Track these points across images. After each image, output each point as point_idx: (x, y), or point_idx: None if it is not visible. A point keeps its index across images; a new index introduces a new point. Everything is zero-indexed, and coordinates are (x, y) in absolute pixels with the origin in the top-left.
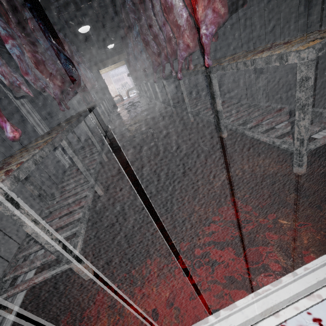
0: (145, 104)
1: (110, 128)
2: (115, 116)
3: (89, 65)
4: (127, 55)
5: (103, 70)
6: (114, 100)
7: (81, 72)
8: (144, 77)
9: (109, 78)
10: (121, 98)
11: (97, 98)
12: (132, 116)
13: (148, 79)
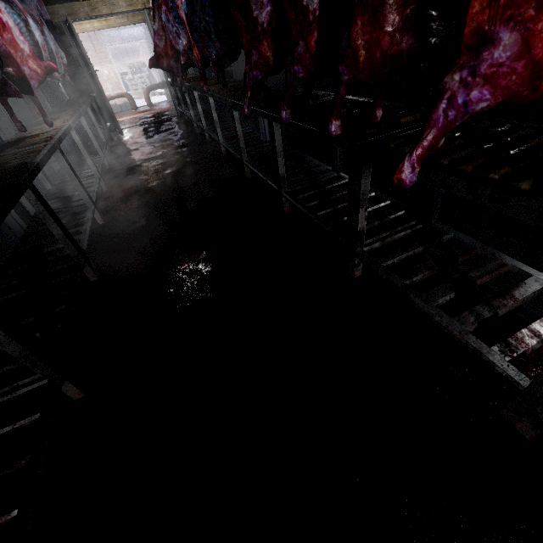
0: (195, 142)
1: (101, 205)
2: (116, 158)
3: (41, 0)
4: (152, 0)
5: (86, 21)
6: (115, 104)
7: (2, 19)
8: (200, 78)
9: (103, 48)
10: (132, 102)
11: (68, 96)
12: (161, 176)
13: (210, 85)
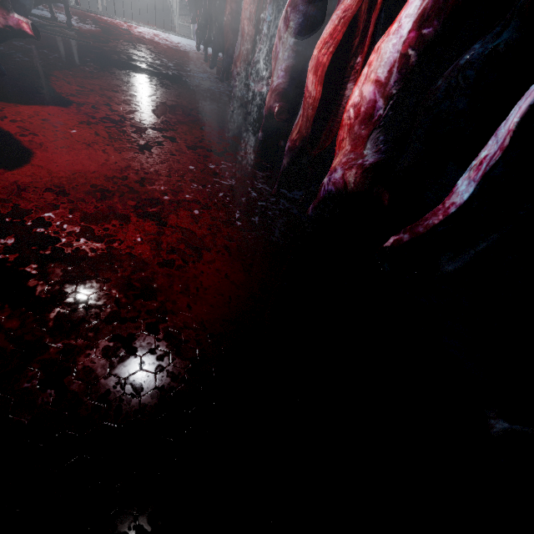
0: None
1: None
2: None
3: None
4: None
5: None
6: None
7: None
8: None
9: None
10: None
11: None
12: None
13: None
